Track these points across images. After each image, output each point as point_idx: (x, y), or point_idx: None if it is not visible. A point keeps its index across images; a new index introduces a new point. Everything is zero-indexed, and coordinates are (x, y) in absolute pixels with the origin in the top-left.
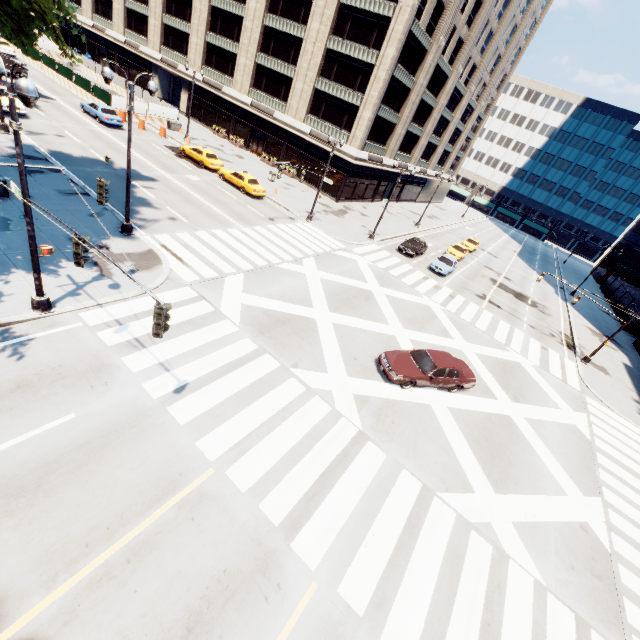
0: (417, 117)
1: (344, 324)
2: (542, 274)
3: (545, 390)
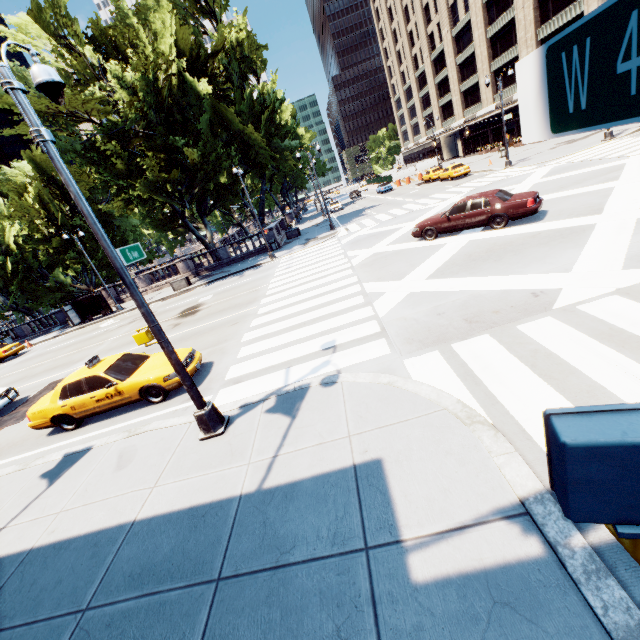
0: None
1: None
2: None
3: None
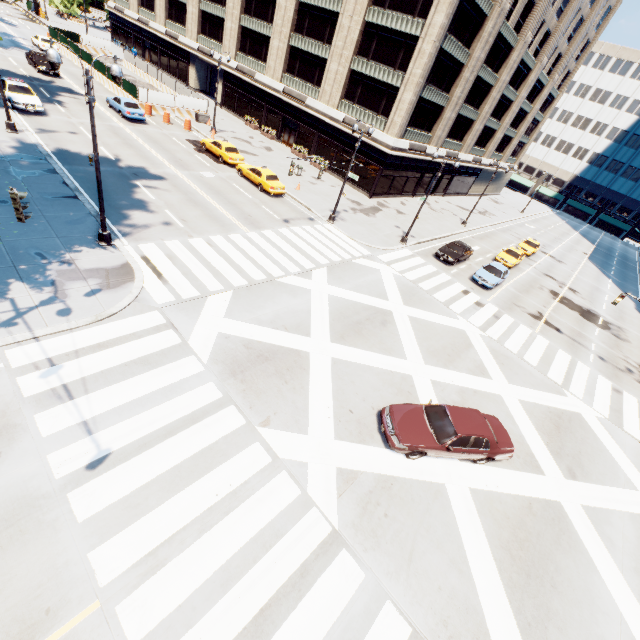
0: (471, 97)
1: (346, 359)
2: (621, 295)
3: (615, 458)
